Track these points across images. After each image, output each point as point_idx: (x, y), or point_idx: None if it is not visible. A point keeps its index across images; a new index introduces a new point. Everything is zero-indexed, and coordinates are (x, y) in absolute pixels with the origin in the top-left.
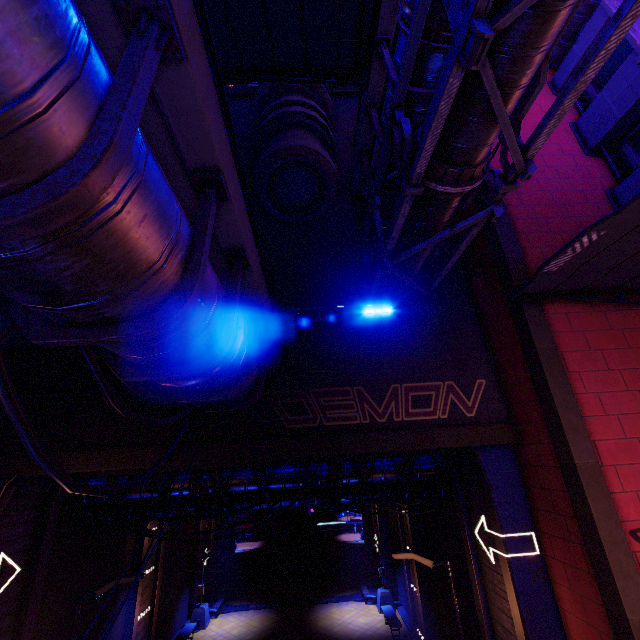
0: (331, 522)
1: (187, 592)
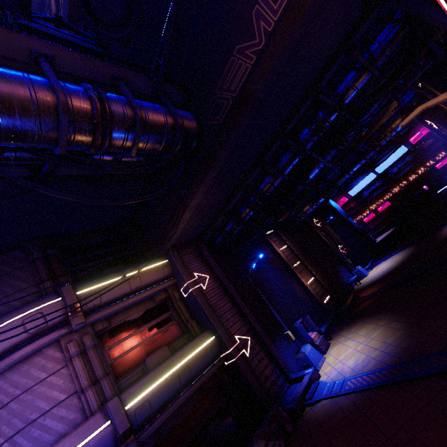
0: None
1: (343, 267)
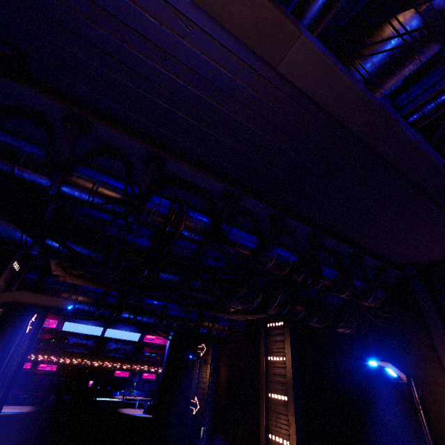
0: (107, 398)
1: None
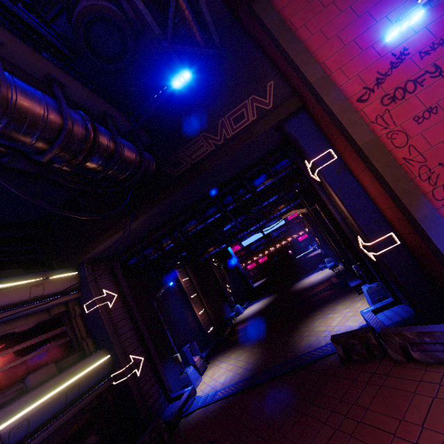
0: (303, 253)
1: (226, 304)
